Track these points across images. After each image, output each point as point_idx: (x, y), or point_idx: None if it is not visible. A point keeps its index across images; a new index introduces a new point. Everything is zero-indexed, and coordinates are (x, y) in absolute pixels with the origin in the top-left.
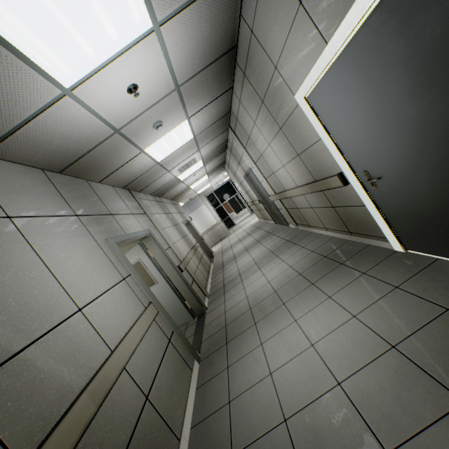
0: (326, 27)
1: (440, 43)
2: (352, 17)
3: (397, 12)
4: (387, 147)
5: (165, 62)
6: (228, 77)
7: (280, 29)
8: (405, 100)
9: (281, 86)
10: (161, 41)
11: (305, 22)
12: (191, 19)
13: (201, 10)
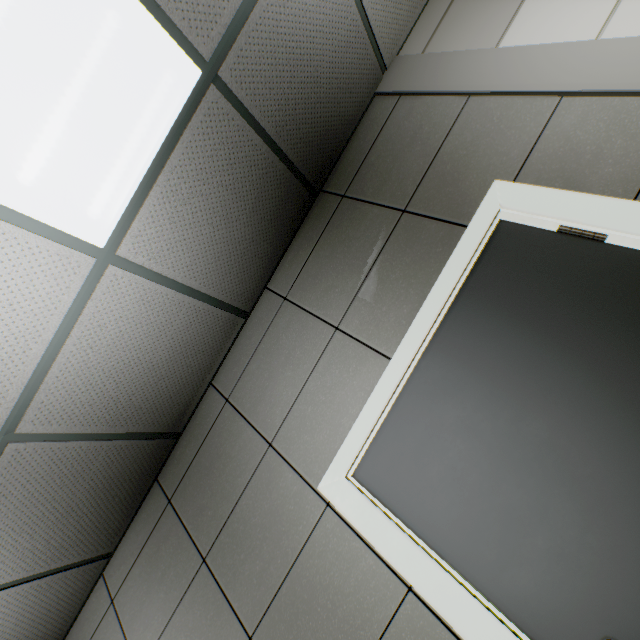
0: (385, 338)
1: (571, 287)
2: (429, 308)
3: (492, 283)
4: (614, 498)
5: (52, 334)
6: (123, 509)
7: (293, 374)
8: (578, 373)
9: (279, 481)
10: (86, 289)
11: (345, 346)
12: (158, 309)
13: (179, 314)
